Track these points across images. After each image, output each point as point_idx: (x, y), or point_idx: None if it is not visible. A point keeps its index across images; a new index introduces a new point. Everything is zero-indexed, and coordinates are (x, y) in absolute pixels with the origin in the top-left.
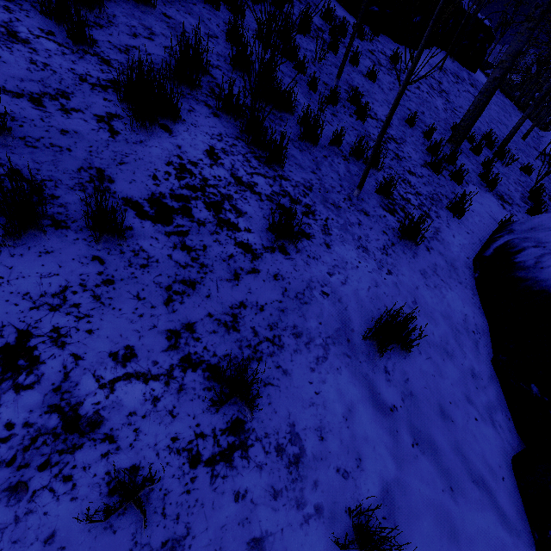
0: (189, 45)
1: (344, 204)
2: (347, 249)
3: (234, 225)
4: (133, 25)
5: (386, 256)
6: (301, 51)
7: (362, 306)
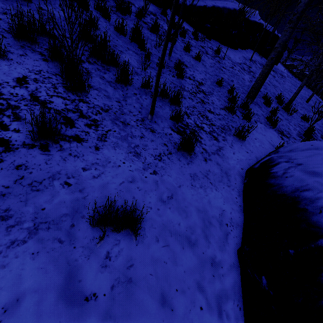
0: (35, 18)
1: (134, 123)
2: (116, 152)
3: (4, 125)
4: (8, 8)
5: (159, 161)
6: (148, 40)
7: (106, 197)
